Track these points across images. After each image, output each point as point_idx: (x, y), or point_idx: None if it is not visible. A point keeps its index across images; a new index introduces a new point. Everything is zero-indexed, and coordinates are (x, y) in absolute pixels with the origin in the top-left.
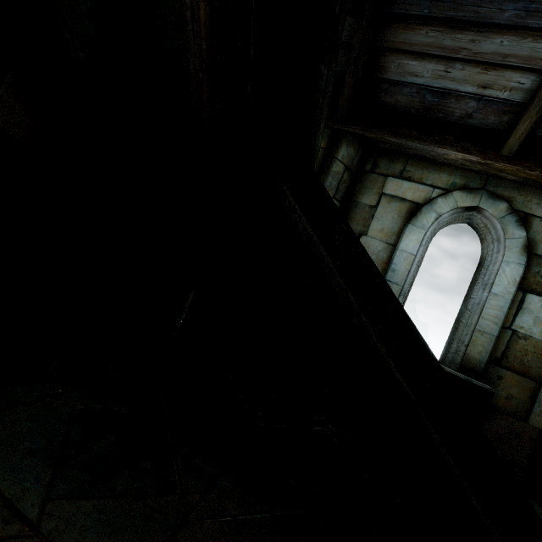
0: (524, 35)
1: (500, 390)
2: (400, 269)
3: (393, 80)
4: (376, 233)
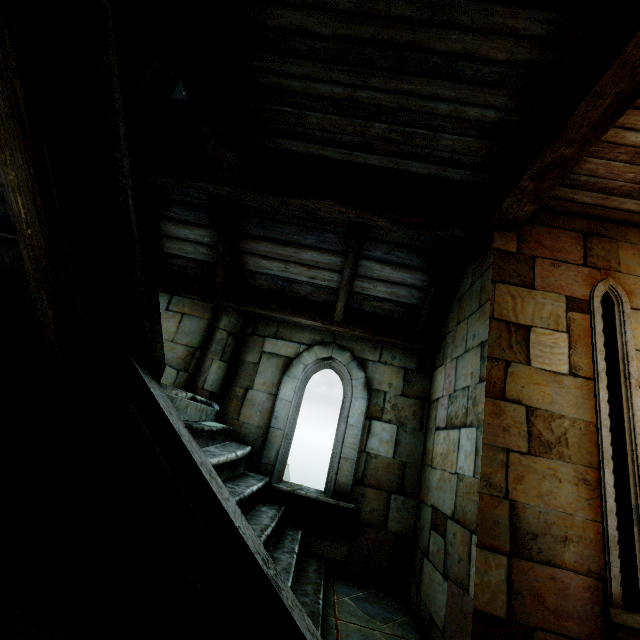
0: (323, 252)
1: (365, 506)
2: (282, 415)
3: (253, 270)
4: (260, 386)
